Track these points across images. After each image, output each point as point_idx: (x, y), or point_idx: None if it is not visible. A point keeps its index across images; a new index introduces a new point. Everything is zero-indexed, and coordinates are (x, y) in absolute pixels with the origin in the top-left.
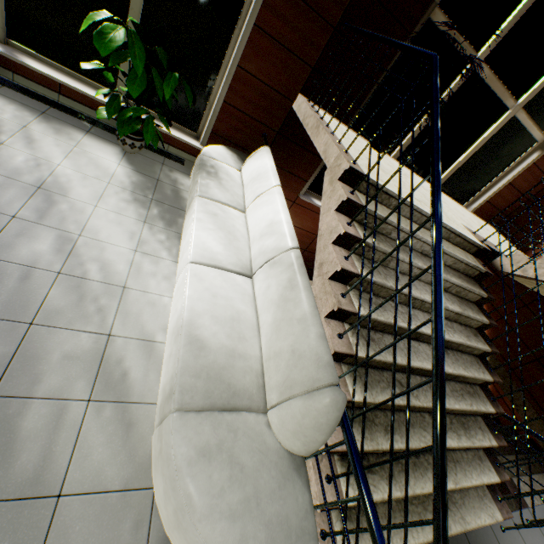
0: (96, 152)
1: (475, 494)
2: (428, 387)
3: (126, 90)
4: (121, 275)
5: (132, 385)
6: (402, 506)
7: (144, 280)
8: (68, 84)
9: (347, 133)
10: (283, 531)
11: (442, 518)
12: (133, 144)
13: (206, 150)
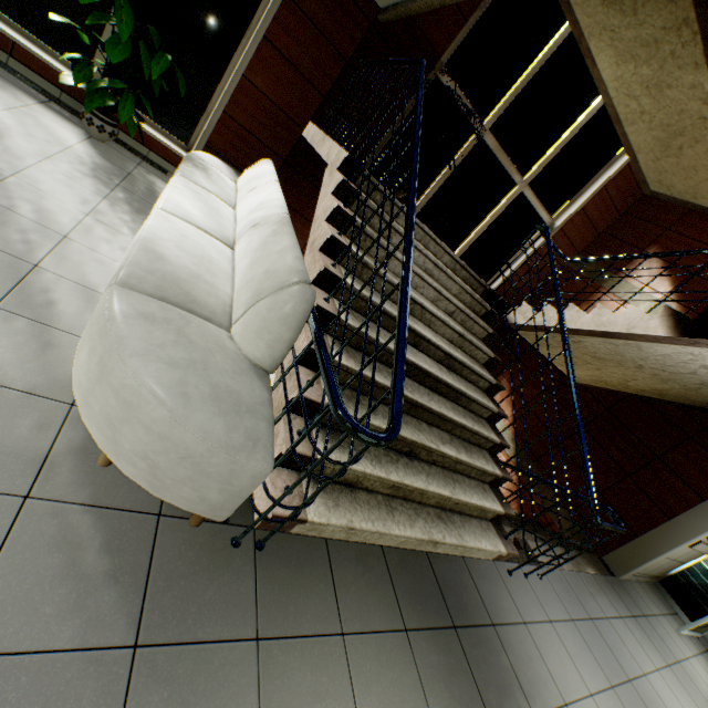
0: (50, 122)
1: (478, 524)
2: (427, 394)
3: (103, 64)
4: (64, 226)
5: (59, 315)
6: (390, 503)
7: (93, 241)
8: (25, 45)
9: None
10: (232, 399)
11: (398, 379)
12: (103, 127)
13: (196, 152)
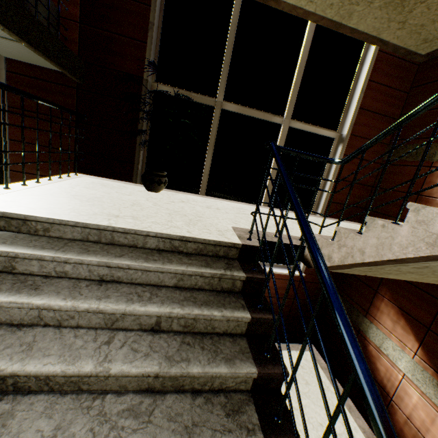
0: None
1: None
2: None
3: None
4: None
5: None
6: None
7: None
8: None
9: (106, 185)
10: None
11: None
12: None
13: None
